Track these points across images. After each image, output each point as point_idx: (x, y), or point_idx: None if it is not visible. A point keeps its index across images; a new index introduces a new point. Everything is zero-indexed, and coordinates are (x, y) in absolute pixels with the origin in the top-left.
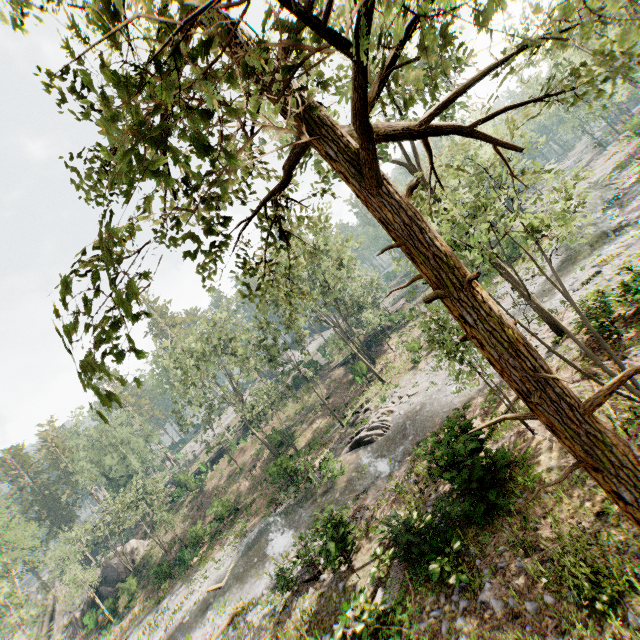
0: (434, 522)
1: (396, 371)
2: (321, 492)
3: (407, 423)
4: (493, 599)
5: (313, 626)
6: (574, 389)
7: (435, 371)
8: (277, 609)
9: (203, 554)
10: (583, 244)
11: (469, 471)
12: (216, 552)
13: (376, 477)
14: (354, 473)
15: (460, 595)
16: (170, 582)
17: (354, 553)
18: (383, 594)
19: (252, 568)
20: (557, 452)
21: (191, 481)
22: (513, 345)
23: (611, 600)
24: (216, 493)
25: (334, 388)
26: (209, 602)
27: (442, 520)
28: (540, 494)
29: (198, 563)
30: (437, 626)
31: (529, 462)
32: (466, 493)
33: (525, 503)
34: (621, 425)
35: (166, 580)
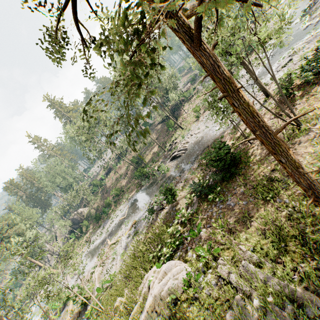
0: (209, 183)
1: (188, 123)
2: (160, 179)
3: (195, 146)
4: (231, 203)
5: (165, 222)
6: (270, 122)
7: (207, 121)
8: (150, 220)
9: (113, 209)
10: (286, 42)
11: (224, 162)
12: (118, 207)
13: (183, 170)
14: (173, 170)
15: (220, 204)
16: (102, 220)
17: (177, 198)
18: (191, 208)
19: (136, 210)
20: (260, 150)
21: (99, 183)
22: (252, 112)
23: (272, 196)
24: (112, 186)
25: (158, 134)
26: (121, 223)
27: (212, 181)
28: (251, 167)
29: (112, 212)
30: (211, 214)
31: (248, 155)
32: (222, 170)
33: (245, 171)
34: (287, 136)
35: (100, 219)
